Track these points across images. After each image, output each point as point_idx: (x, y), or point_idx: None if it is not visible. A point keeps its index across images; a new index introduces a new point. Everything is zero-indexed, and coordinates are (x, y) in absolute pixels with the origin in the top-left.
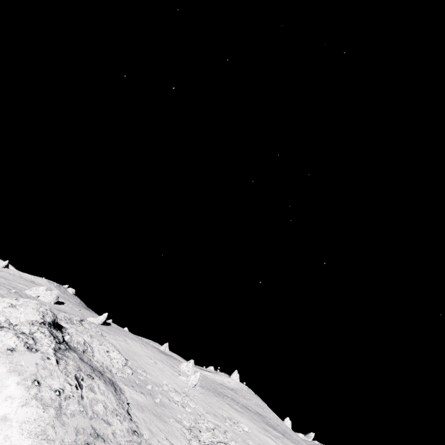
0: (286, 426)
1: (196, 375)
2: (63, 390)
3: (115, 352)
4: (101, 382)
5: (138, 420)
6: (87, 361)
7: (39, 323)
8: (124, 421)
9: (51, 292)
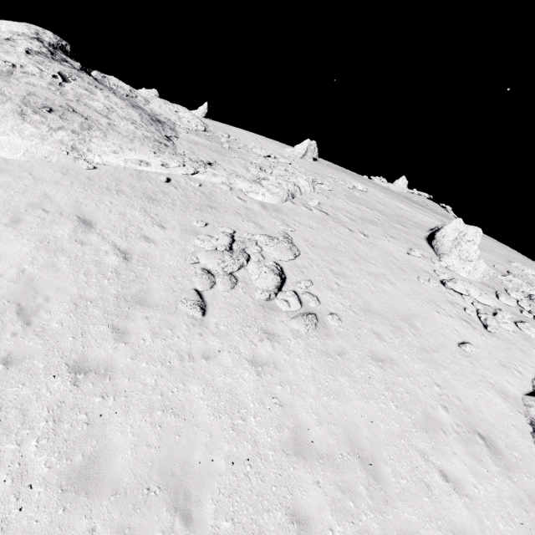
0: None
1: (303, 143)
2: (22, 67)
3: (187, 113)
4: (121, 100)
5: (180, 145)
6: (122, 96)
7: (31, 38)
8: (145, 131)
9: (148, 91)
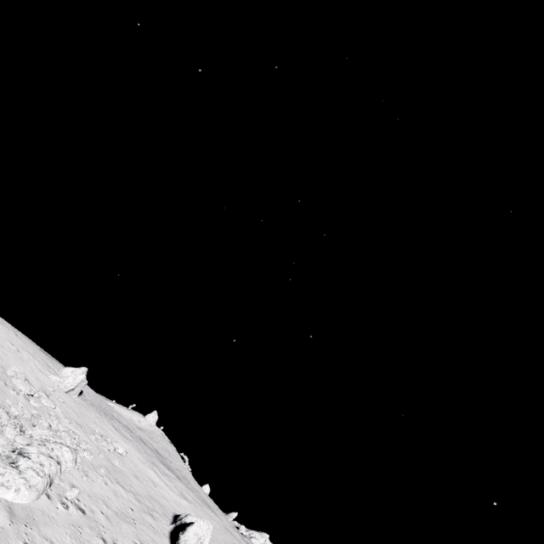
0: (193, 478)
1: (76, 378)
2: None
3: None
4: None
5: None
6: None
7: None
8: None
9: None
